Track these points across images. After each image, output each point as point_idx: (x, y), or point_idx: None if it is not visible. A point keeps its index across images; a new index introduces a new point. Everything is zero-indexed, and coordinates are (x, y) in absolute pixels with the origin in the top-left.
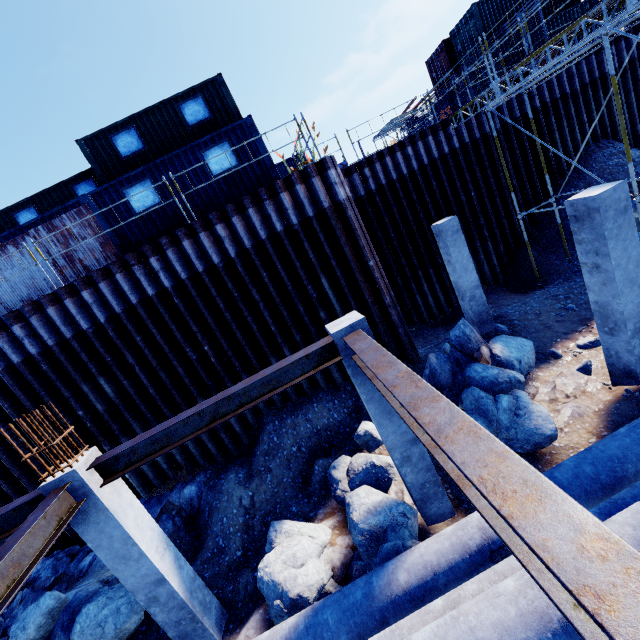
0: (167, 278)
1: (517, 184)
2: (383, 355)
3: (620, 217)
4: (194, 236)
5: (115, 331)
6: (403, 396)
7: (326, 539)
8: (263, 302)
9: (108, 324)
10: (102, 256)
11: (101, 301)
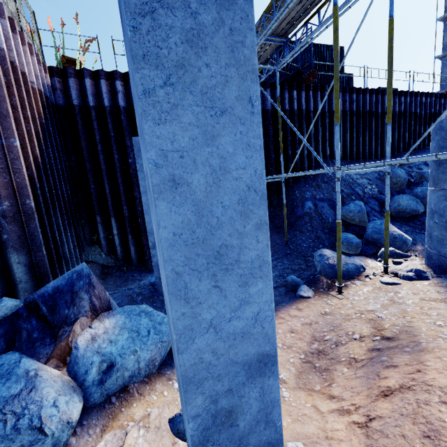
0: None
1: (266, 165)
2: None
3: (204, 0)
4: None
5: None
6: None
7: None
8: None
9: None
10: None
11: None
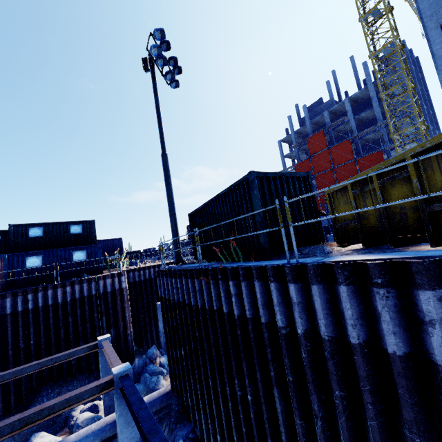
0: (32, 304)
1: None
2: (110, 346)
3: None
4: (55, 288)
5: None
6: (109, 353)
7: (59, 439)
8: (72, 323)
9: None
10: None
11: None
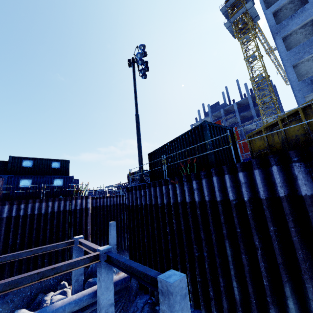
0: (23, 212)
1: None
2: (86, 241)
3: None
4: (41, 202)
5: None
6: (88, 244)
7: None
8: (49, 230)
9: None
10: None
11: None
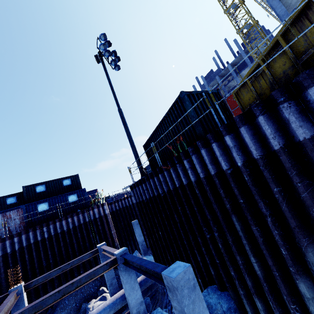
0: (47, 234)
1: None
2: (107, 247)
3: None
4: (60, 221)
5: (19, 253)
6: (108, 249)
7: None
8: (76, 244)
9: (18, 250)
10: (18, 226)
11: (19, 241)
